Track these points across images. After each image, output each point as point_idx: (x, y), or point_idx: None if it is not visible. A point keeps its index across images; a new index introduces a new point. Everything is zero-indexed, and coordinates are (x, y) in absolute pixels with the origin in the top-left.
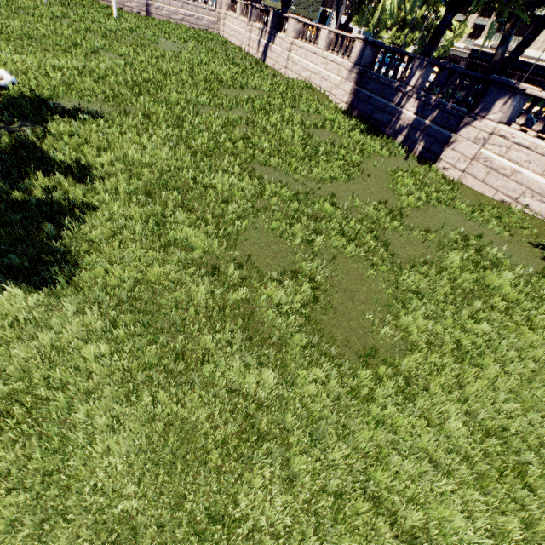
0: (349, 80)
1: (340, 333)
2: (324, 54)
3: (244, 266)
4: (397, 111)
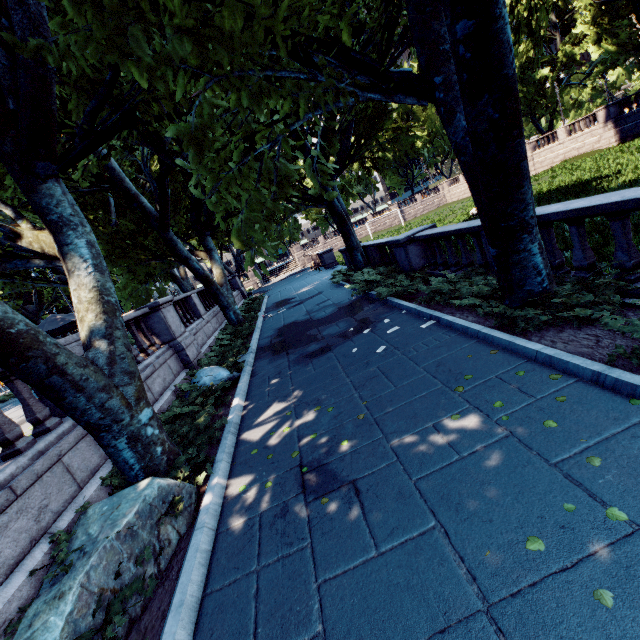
0: (607, 131)
1: None
2: (569, 139)
3: None
4: None
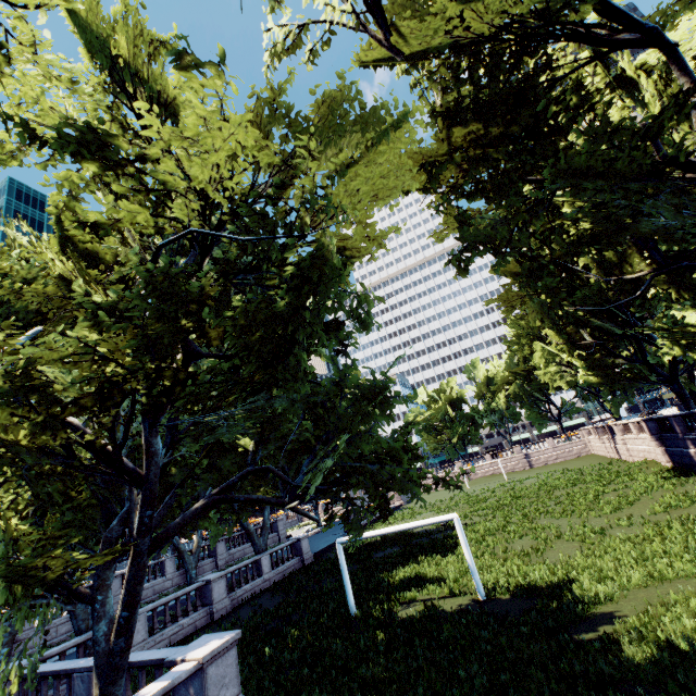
0: (655, 446)
1: (542, 562)
2: (638, 437)
3: (511, 550)
4: (686, 452)
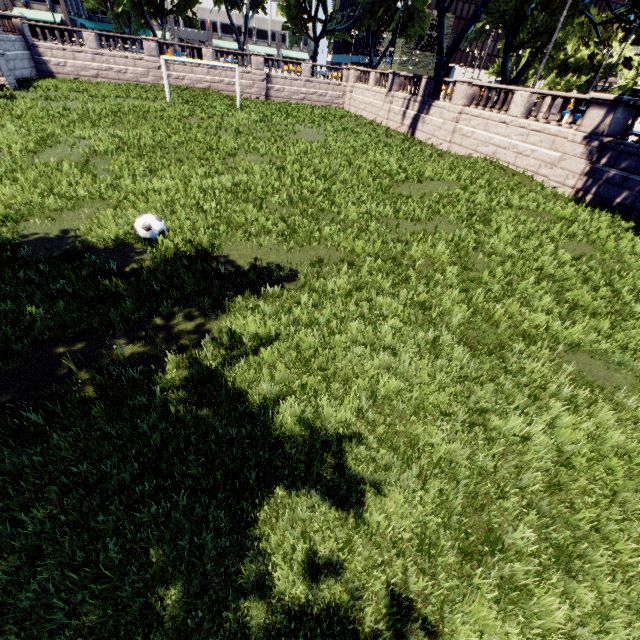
0: (579, 156)
1: None
2: (521, 123)
3: None
4: None
